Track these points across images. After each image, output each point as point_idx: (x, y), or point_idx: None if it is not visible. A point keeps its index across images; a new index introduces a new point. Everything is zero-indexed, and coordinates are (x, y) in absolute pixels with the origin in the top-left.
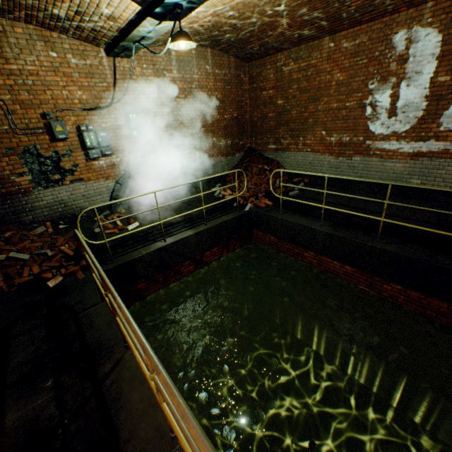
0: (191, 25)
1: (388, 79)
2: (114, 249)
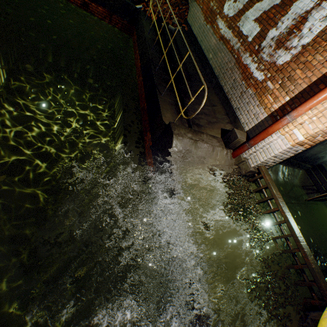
0: None
1: None
2: None
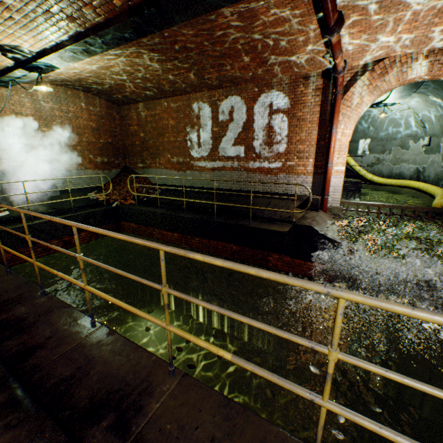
0: (61, 77)
1: (194, 127)
2: None
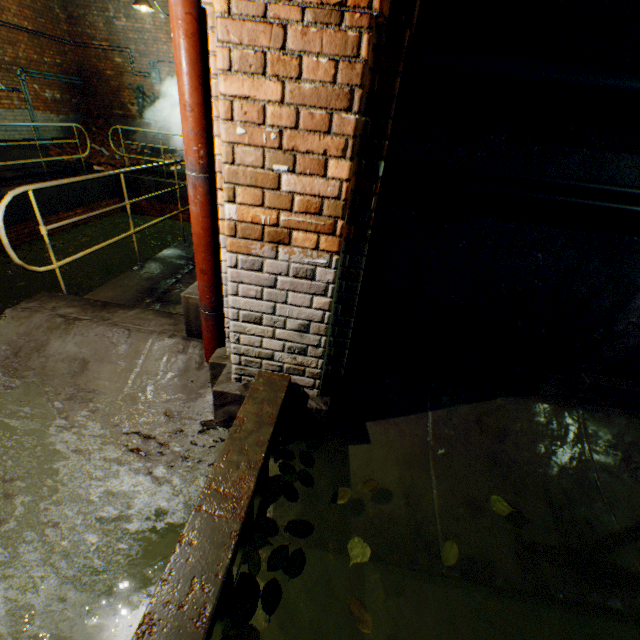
0: None
1: None
2: (147, 173)
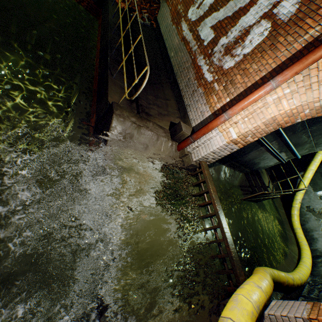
0: None
1: None
2: None
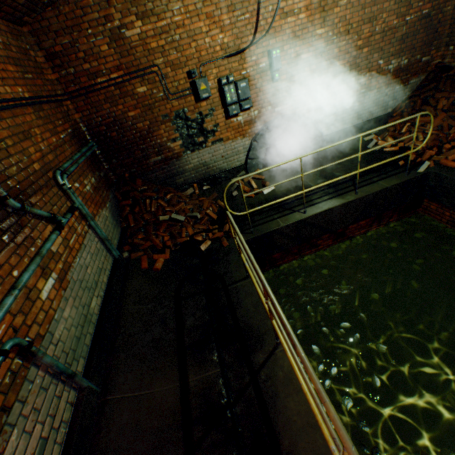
0: None
1: None
2: (250, 216)
